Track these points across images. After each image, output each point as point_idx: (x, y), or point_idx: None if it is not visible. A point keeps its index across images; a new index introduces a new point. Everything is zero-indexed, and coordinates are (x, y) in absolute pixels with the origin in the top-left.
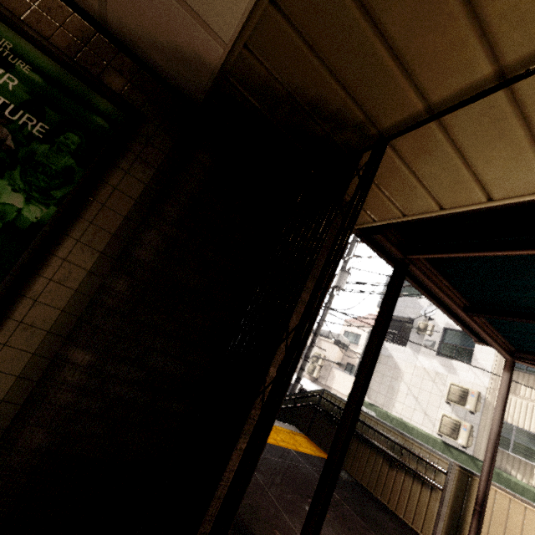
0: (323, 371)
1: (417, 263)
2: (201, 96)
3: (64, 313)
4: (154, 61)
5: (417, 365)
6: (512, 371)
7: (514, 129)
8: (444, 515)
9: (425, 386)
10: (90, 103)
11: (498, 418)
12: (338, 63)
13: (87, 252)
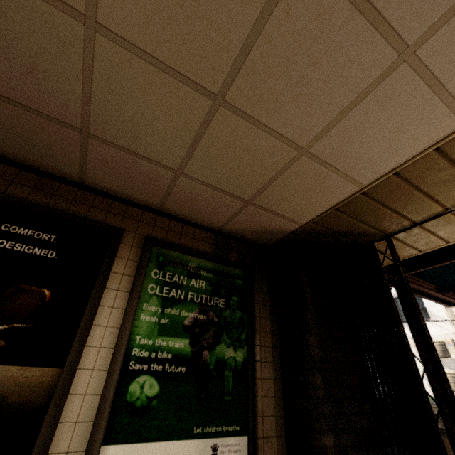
0: None
1: None
2: (272, 242)
3: (276, 417)
4: (245, 236)
5: None
6: None
7: (454, 221)
8: None
9: None
10: (232, 274)
11: None
12: (366, 219)
13: (267, 366)
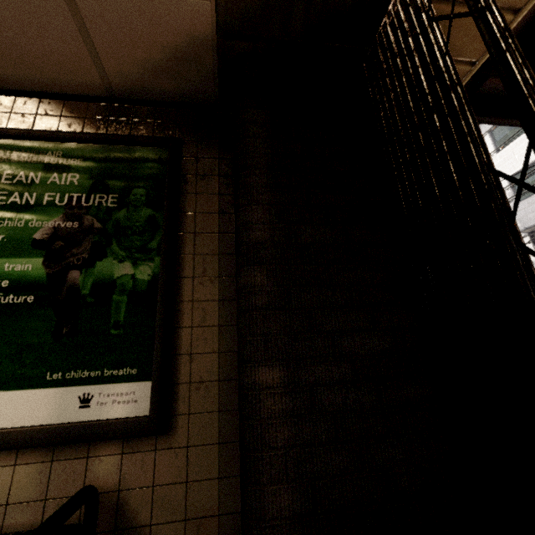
0: None
1: None
2: (215, 87)
3: (222, 354)
4: (162, 91)
5: None
6: None
7: None
8: None
9: None
10: (136, 156)
11: None
12: None
13: (206, 284)
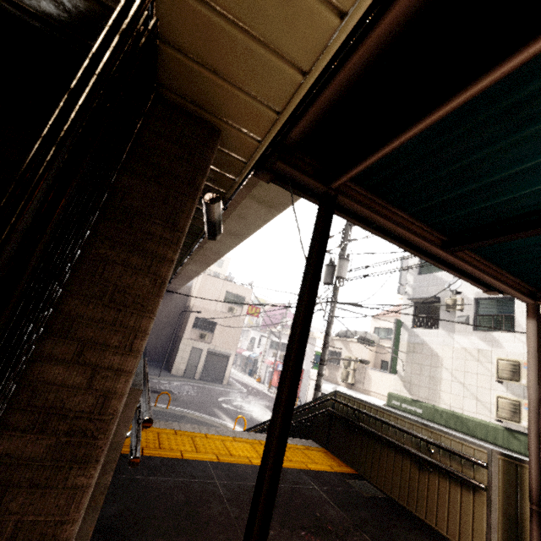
0: (357, 375)
1: (353, 195)
2: None
3: None
4: None
5: (455, 346)
6: (539, 317)
7: None
8: (496, 523)
9: (469, 368)
10: None
11: (534, 380)
12: None
13: None
